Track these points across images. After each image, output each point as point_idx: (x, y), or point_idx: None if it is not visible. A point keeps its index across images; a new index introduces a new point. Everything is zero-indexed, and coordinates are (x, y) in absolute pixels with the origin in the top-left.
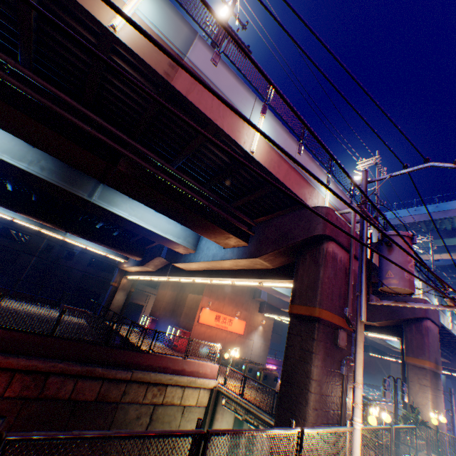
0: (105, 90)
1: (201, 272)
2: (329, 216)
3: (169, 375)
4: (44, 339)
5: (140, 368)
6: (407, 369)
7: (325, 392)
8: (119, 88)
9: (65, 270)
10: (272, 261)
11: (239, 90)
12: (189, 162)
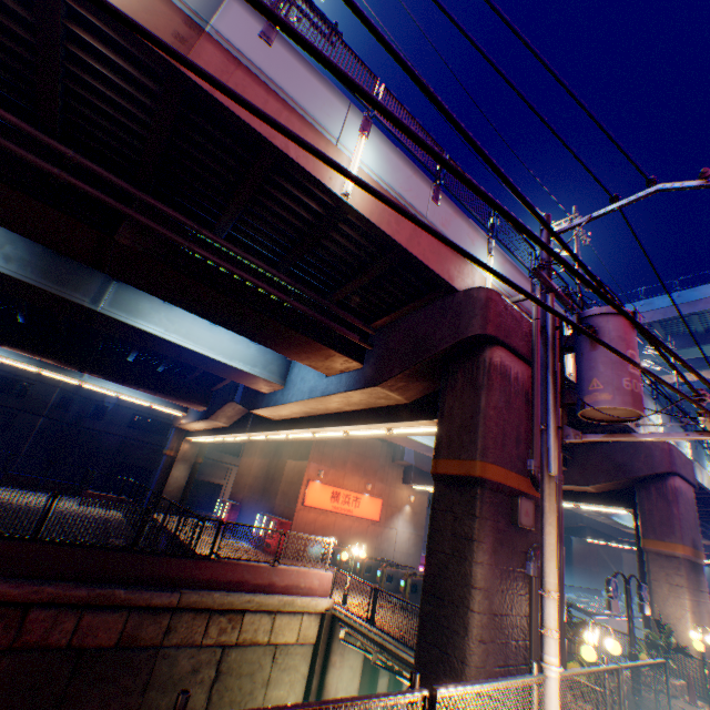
0: (78, 100)
1: (298, 421)
2: (492, 303)
3: (246, 595)
4: (20, 546)
5: (196, 586)
6: (648, 560)
7: (500, 609)
8: (99, 93)
9: (93, 436)
10: (404, 389)
11: (318, 90)
12: (246, 227)
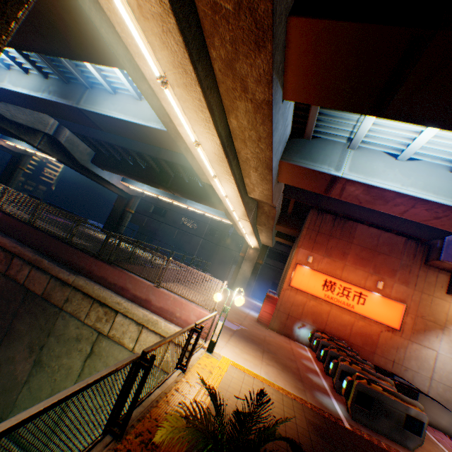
0: None
1: None
2: None
3: (117, 297)
4: (23, 226)
5: (93, 279)
6: None
7: None
8: None
9: (223, 250)
10: None
11: None
12: None
